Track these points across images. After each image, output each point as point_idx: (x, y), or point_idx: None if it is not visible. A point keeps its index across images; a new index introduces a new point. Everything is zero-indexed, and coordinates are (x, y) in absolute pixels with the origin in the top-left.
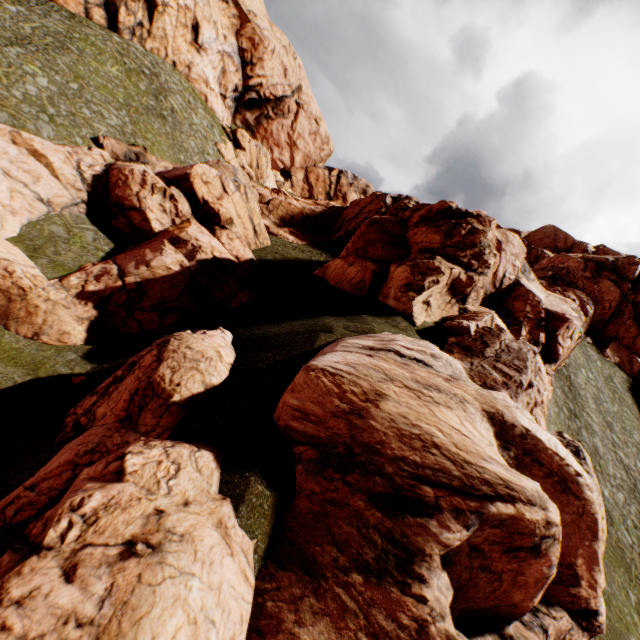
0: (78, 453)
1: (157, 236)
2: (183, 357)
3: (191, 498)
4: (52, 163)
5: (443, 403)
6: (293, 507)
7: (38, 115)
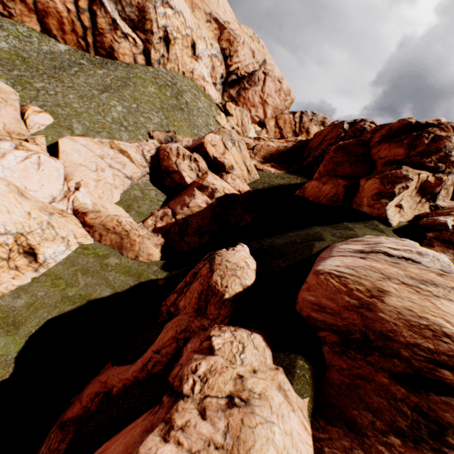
0: (177, 331)
1: (189, 186)
2: (225, 268)
3: (256, 367)
4: (130, 155)
5: (442, 296)
6: (327, 378)
7: (120, 128)
